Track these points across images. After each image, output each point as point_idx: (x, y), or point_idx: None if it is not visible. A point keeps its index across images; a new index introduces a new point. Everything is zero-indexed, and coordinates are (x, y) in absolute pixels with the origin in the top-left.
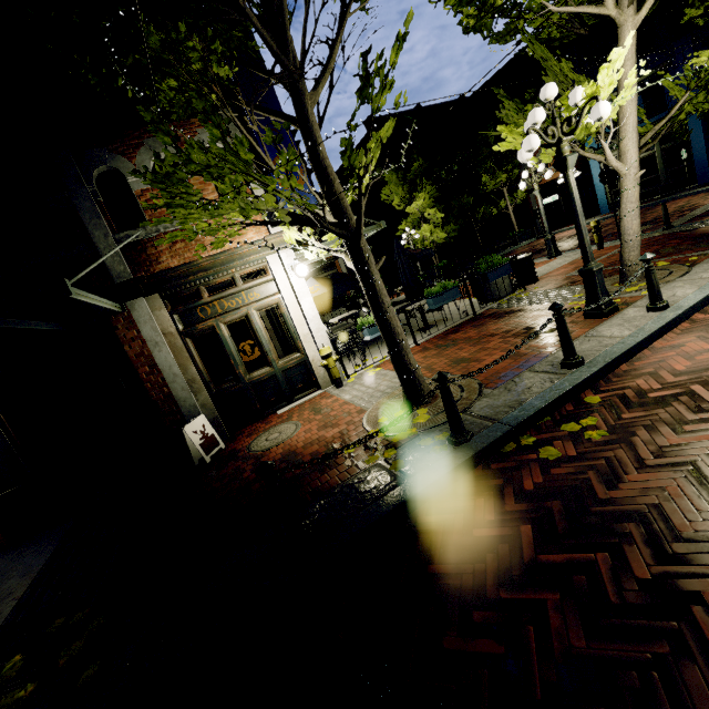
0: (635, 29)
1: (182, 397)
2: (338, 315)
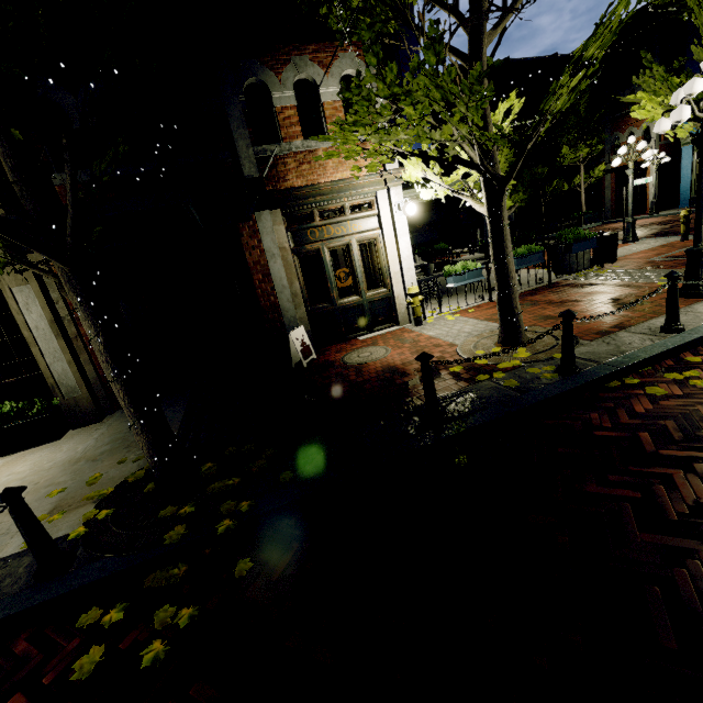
0: None
1: (286, 307)
2: None
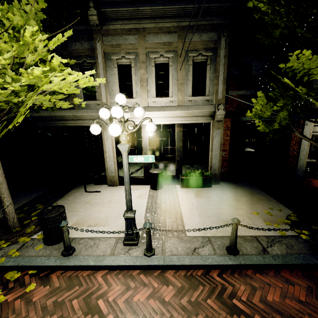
0: None
1: (301, 158)
2: None
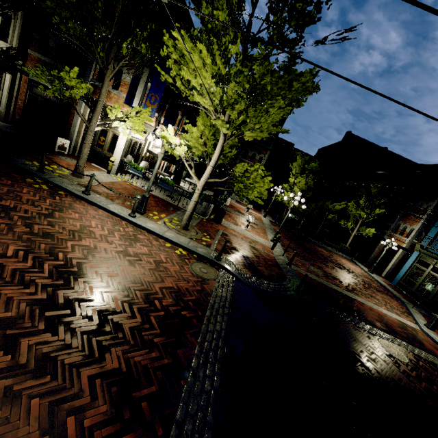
0: (223, 137)
1: (72, 133)
2: None
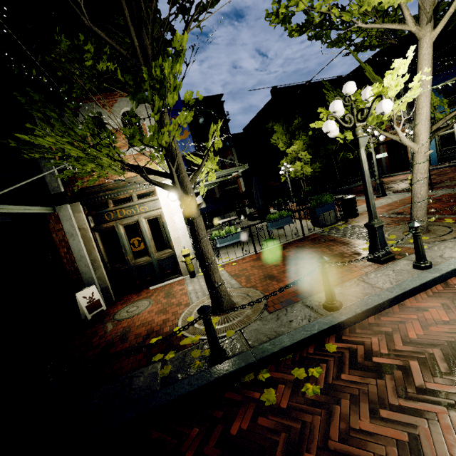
0: (432, 41)
1: (84, 271)
2: (233, 215)
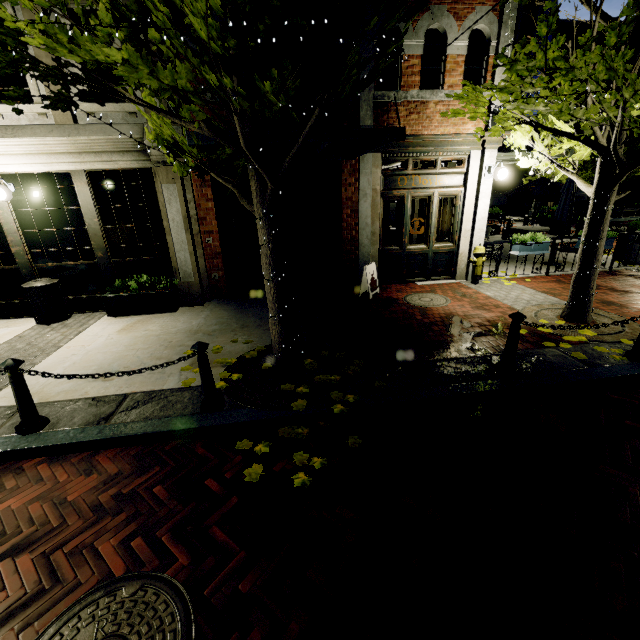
0: None
1: (364, 243)
2: None
